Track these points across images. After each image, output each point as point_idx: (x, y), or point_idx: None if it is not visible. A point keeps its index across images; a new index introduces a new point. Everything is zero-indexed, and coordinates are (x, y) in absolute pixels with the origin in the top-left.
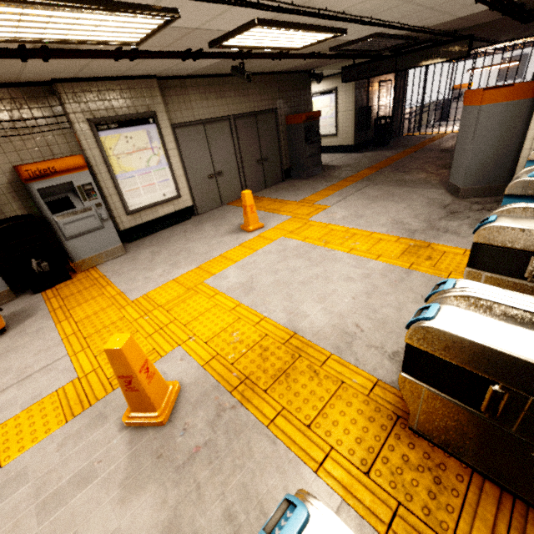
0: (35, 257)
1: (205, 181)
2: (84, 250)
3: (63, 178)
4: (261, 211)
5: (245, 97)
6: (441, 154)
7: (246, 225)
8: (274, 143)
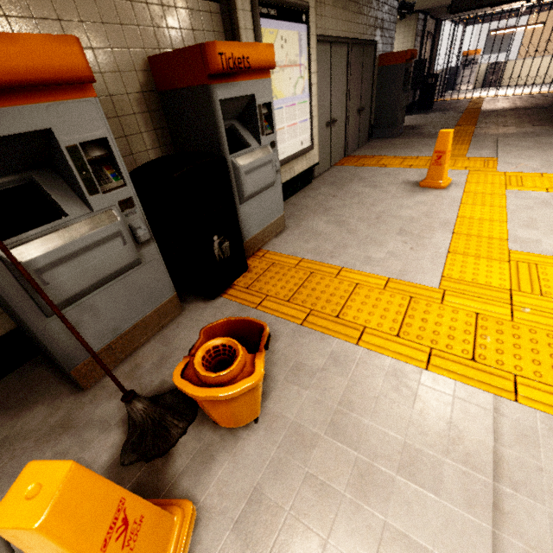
0: (218, 231)
1: (323, 130)
2: (253, 222)
3: (247, 86)
4: (406, 168)
5: (360, 16)
6: (520, 112)
7: (433, 180)
8: (369, 88)
